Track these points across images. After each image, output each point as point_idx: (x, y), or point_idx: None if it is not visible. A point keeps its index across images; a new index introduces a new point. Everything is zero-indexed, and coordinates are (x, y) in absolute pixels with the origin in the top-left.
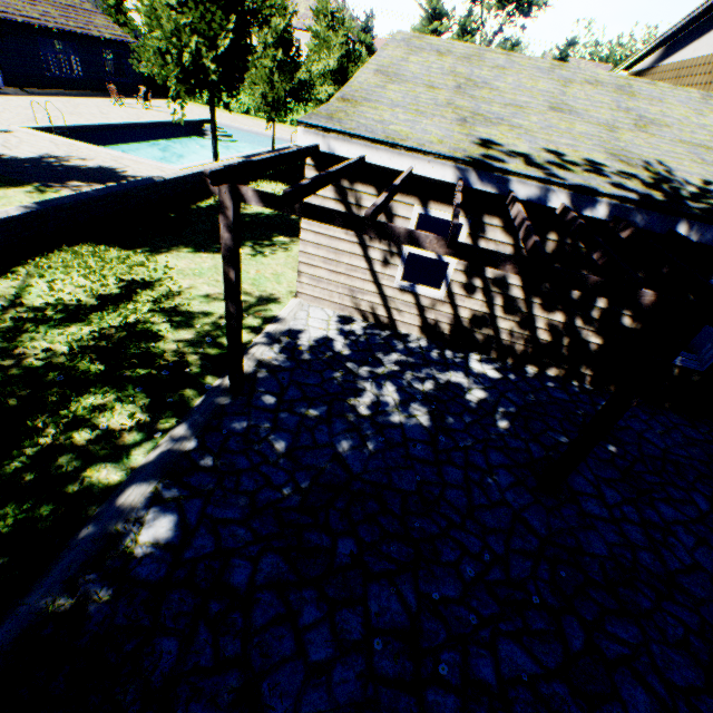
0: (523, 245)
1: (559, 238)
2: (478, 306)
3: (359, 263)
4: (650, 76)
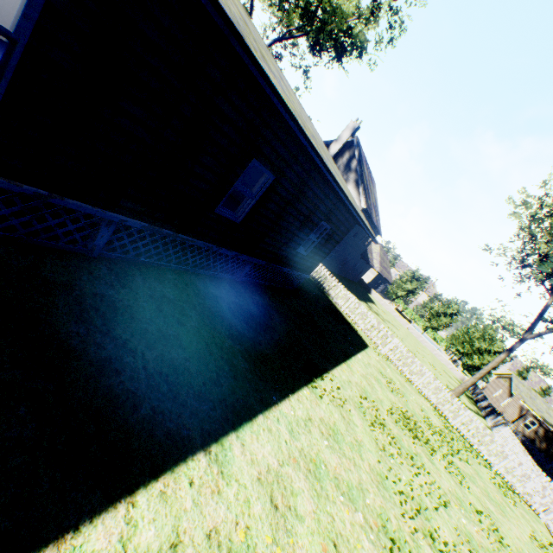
0: (552, 432)
1: (550, 434)
2: (533, 436)
3: (516, 418)
4: None
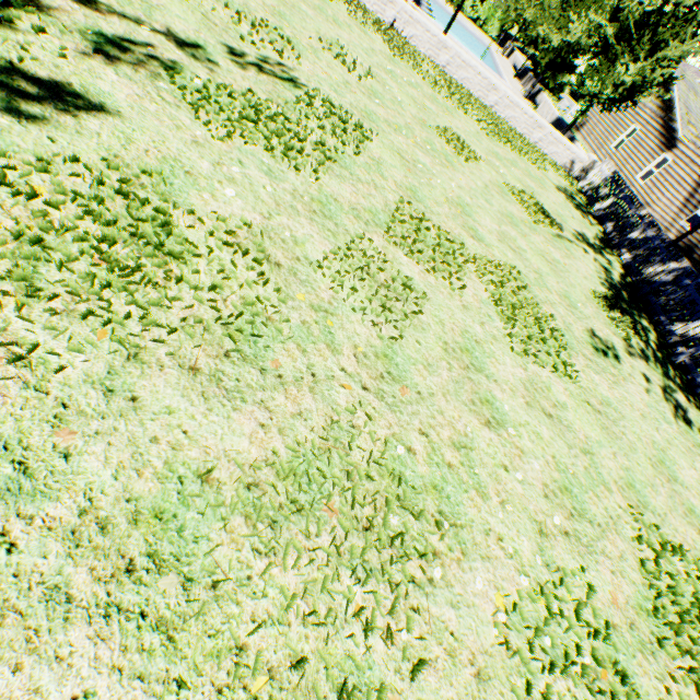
0: None
1: None
2: (698, 239)
3: (675, 211)
4: None
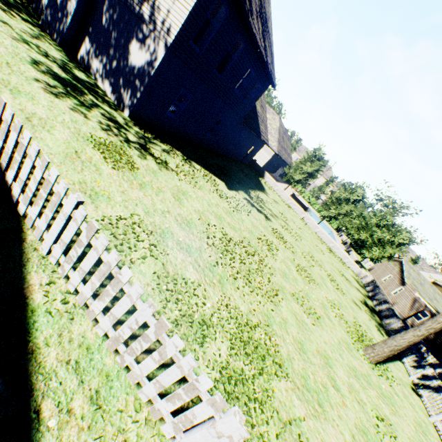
0: None
1: None
2: None
3: (407, 309)
4: (441, 288)
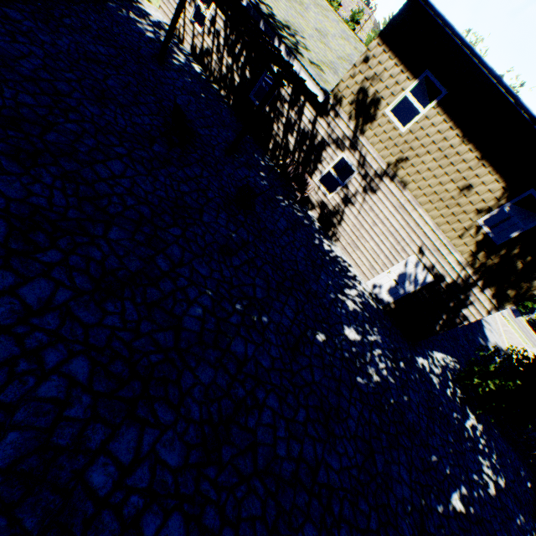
0: None
1: None
2: (210, 44)
3: None
4: None
